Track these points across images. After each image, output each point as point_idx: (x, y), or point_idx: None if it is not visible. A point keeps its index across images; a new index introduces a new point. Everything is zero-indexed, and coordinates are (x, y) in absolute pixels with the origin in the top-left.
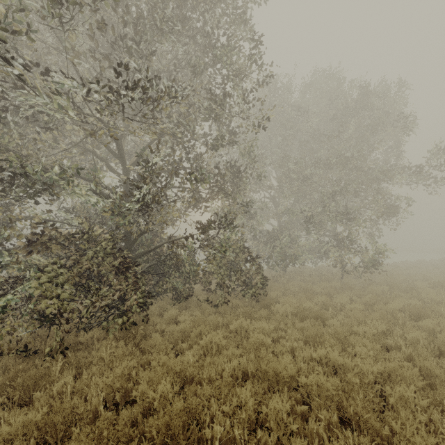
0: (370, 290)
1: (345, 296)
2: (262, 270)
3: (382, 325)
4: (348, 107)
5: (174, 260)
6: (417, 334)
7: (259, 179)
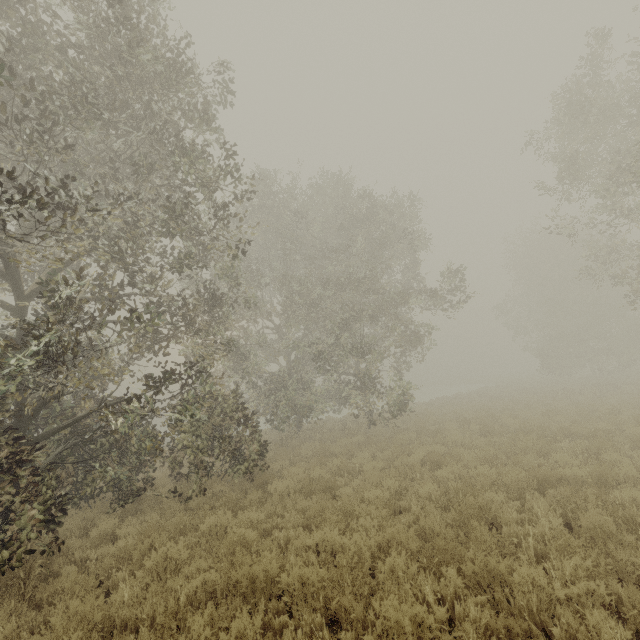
0: (395, 440)
1: (365, 453)
2: (258, 432)
3: (396, 484)
4: (355, 219)
5: (112, 436)
6: (430, 487)
7: (248, 306)
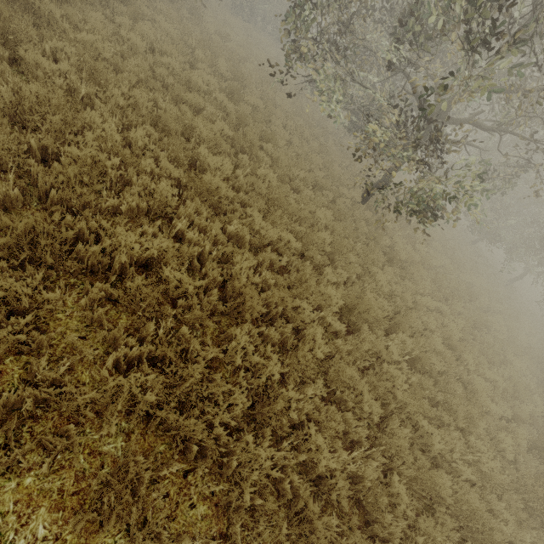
0: None
1: None
2: None
3: None
4: None
5: None
6: None
7: None
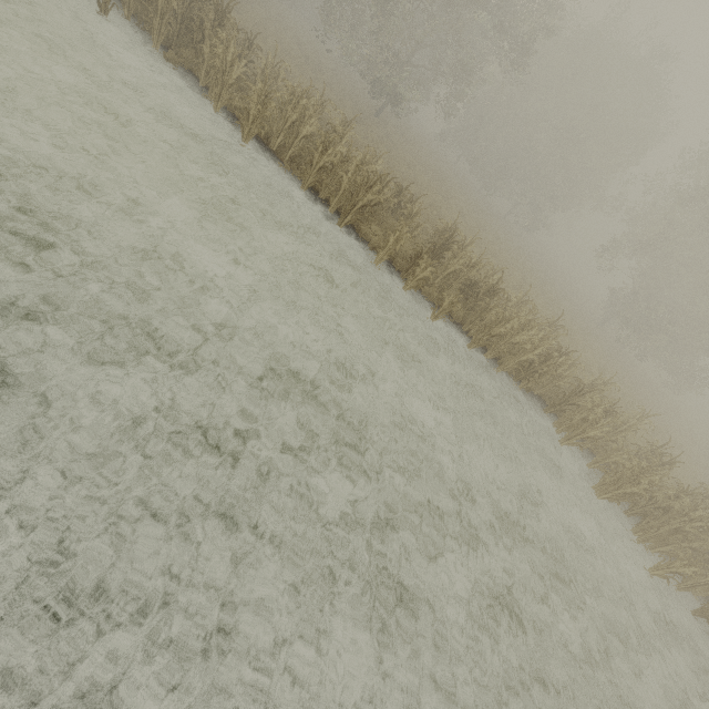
0: None
1: None
2: None
3: None
4: None
5: None
6: None
7: None
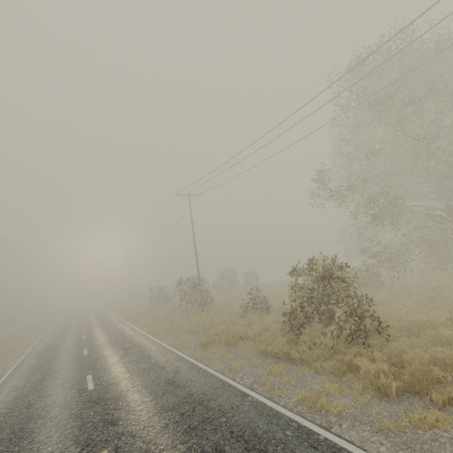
0: None
1: None
2: None
3: None
4: None
5: None
6: None
7: None
